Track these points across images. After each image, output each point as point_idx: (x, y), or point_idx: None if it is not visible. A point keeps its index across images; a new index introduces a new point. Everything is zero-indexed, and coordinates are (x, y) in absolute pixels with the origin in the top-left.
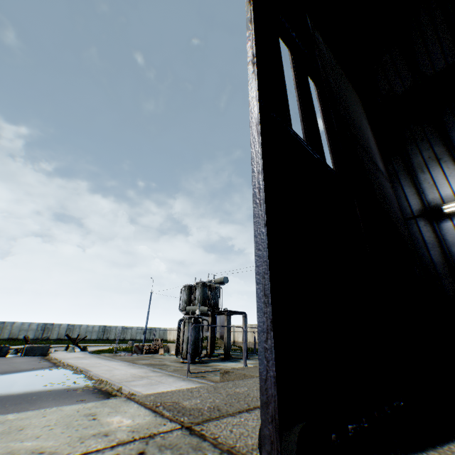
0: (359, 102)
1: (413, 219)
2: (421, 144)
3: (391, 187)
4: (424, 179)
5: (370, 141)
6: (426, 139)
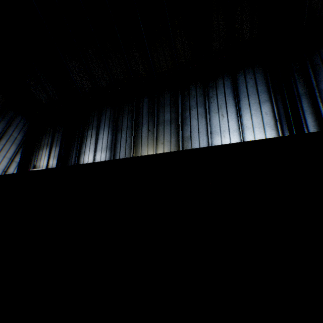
0: None
1: None
2: (48, 135)
3: None
4: (40, 154)
5: None
6: (50, 133)
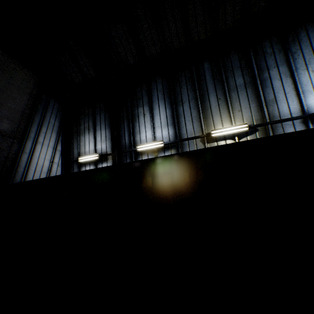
0: (29, 79)
1: (73, 162)
2: (86, 118)
3: (18, 142)
4: (82, 139)
5: (3, 107)
6: (88, 116)
